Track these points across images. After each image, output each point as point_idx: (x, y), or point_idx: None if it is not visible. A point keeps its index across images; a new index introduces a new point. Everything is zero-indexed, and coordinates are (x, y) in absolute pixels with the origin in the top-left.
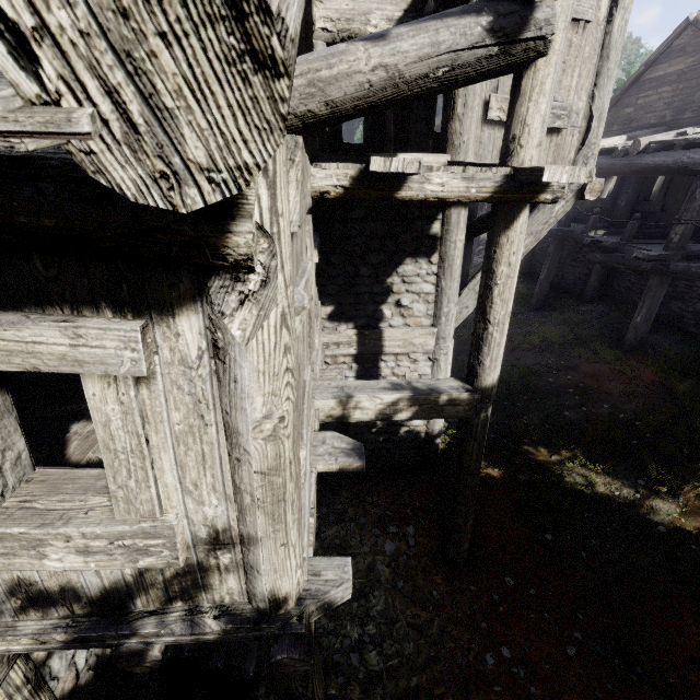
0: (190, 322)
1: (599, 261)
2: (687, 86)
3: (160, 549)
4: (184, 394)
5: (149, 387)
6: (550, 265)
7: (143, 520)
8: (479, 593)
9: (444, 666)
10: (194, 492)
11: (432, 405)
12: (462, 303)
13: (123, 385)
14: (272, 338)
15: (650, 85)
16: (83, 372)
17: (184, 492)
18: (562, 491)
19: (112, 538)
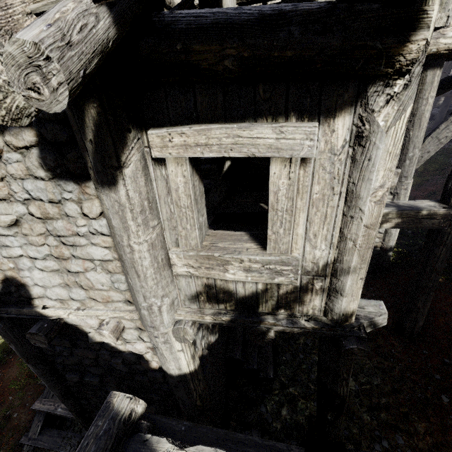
0: (344, 121)
1: None
2: None
3: (288, 273)
4: (325, 173)
5: (305, 169)
6: None
7: (280, 255)
8: (431, 356)
9: (406, 396)
10: (312, 240)
11: (412, 218)
12: (424, 149)
13: (293, 166)
14: (403, 127)
15: None
16: (278, 156)
17: (306, 240)
18: None
19: (264, 263)
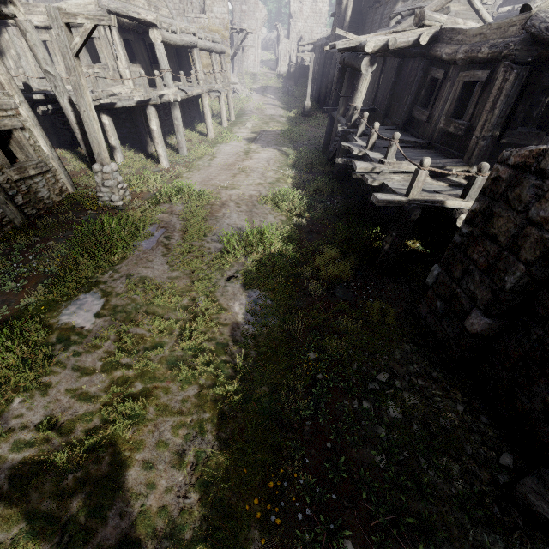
0: None
1: None
2: None
3: None
4: None
5: None
6: None
7: None
8: None
9: None
10: None
11: None
12: None
13: None
14: None
15: None
16: None
17: None
18: None
19: None
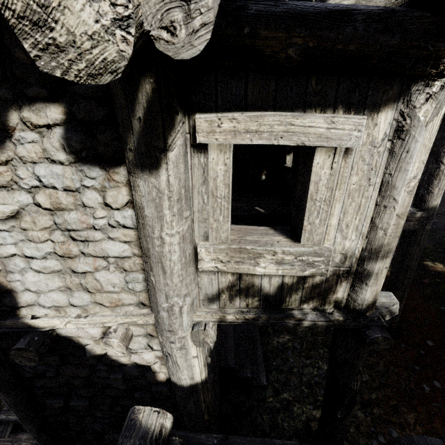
0: (387, 116)
1: None
2: None
3: (320, 264)
4: (364, 164)
5: (346, 160)
6: None
7: (313, 246)
8: (409, 349)
9: (393, 389)
10: (344, 230)
11: None
12: None
13: (337, 156)
14: (438, 123)
15: None
16: (327, 145)
17: (338, 230)
18: None
19: (297, 255)
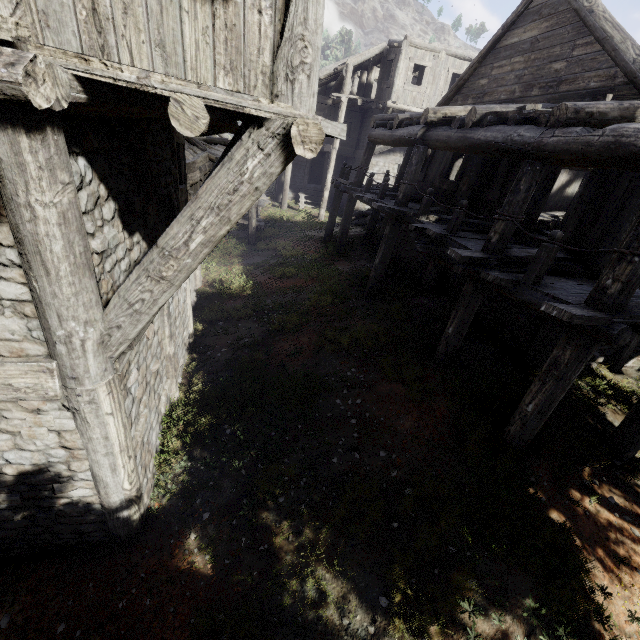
0: None
1: (425, 253)
2: (538, 57)
3: None
4: None
5: None
6: (385, 248)
7: None
8: None
9: None
10: None
11: None
12: (107, 319)
13: None
14: None
15: (505, 54)
16: None
17: None
18: (278, 610)
19: None
